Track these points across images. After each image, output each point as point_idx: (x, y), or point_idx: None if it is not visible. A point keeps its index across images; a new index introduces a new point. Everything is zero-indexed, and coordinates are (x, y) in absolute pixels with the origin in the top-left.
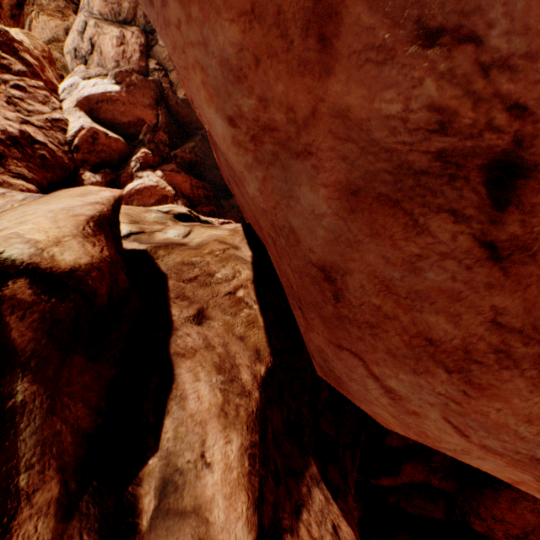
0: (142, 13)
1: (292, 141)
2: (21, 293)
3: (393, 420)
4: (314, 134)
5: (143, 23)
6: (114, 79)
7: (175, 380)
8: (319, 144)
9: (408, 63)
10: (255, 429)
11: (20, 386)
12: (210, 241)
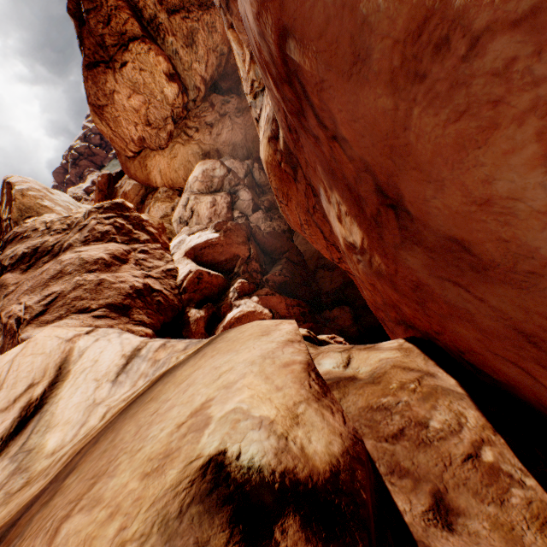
0: (227, 182)
1: None
2: None
3: None
4: None
5: (228, 188)
6: (214, 229)
7: None
8: None
9: None
10: None
11: None
12: (387, 369)
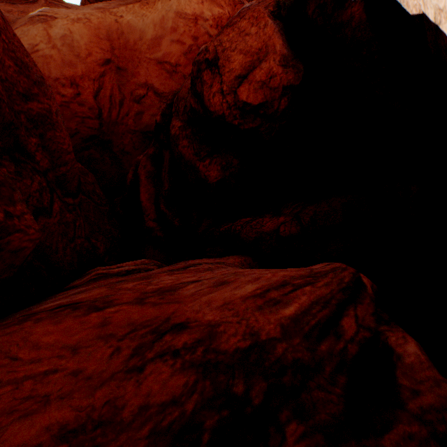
0: None
1: None
2: None
3: None
4: None
5: None
6: None
7: None
8: None
9: None
10: None
11: None
12: None
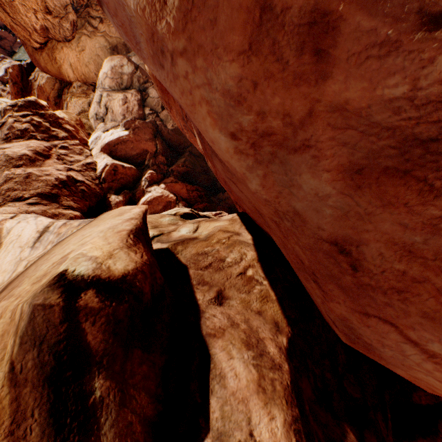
0: (136, 80)
1: (288, 140)
2: (91, 302)
3: (441, 386)
4: (311, 130)
5: (138, 85)
6: (124, 127)
7: (212, 360)
8: (318, 137)
9: (416, 48)
10: (293, 403)
11: (97, 383)
12: (215, 232)
